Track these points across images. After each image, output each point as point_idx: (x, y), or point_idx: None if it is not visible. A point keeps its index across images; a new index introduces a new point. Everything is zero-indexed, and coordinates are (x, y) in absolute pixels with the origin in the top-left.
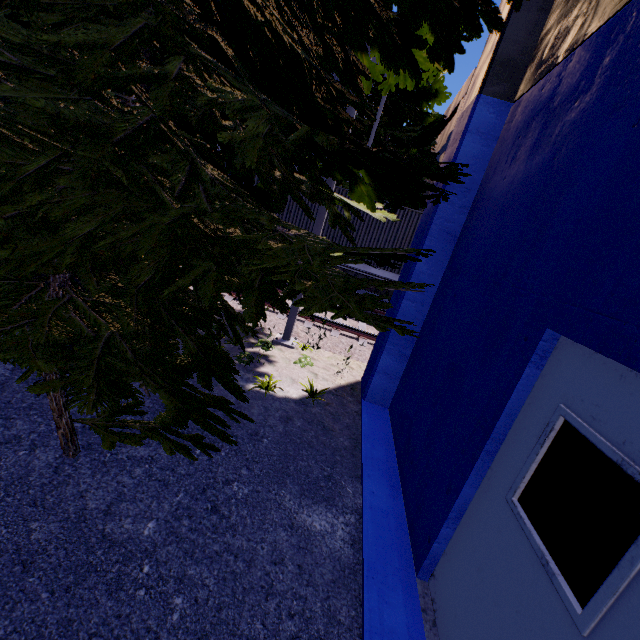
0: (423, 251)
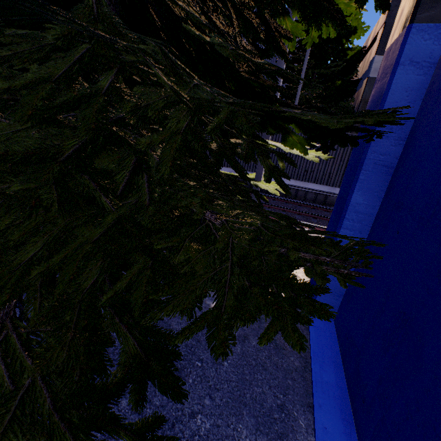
0: (358, 184)
